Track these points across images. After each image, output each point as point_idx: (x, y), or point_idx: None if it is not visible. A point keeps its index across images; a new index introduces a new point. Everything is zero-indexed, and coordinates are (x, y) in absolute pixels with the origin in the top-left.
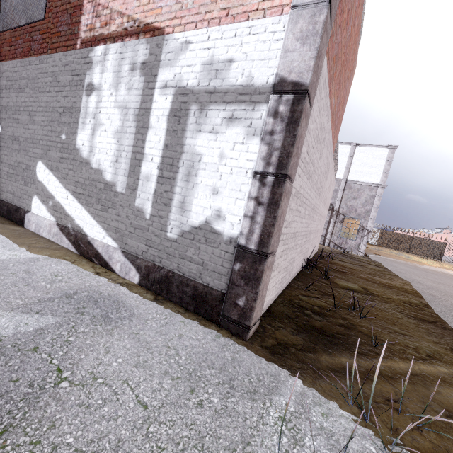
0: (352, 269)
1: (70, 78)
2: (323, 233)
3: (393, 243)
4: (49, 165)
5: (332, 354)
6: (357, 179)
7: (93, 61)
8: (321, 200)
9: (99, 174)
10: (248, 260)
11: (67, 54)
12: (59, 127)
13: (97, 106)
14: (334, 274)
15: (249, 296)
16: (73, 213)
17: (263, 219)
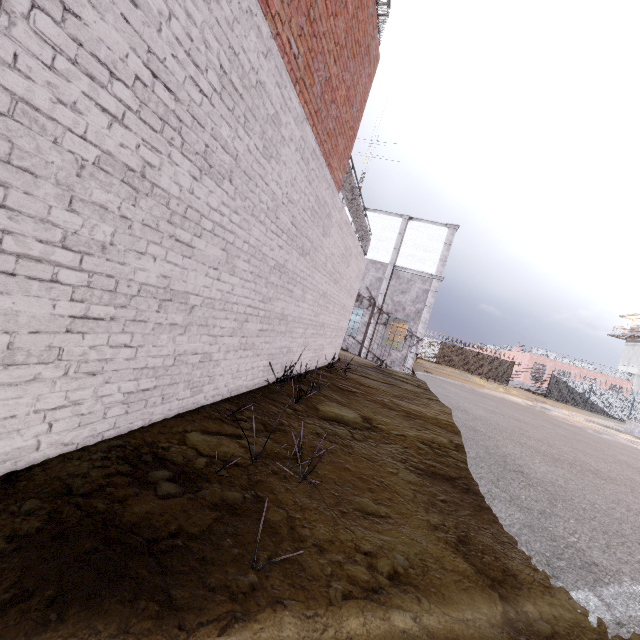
0: (373, 388)
1: None
2: (360, 339)
3: (455, 361)
4: None
5: (41, 635)
6: (408, 266)
7: None
8: (318, 269)
9: None
10: None
11: None
12: None
13: None
14: (330, 394)
15: None
16: None
17: None
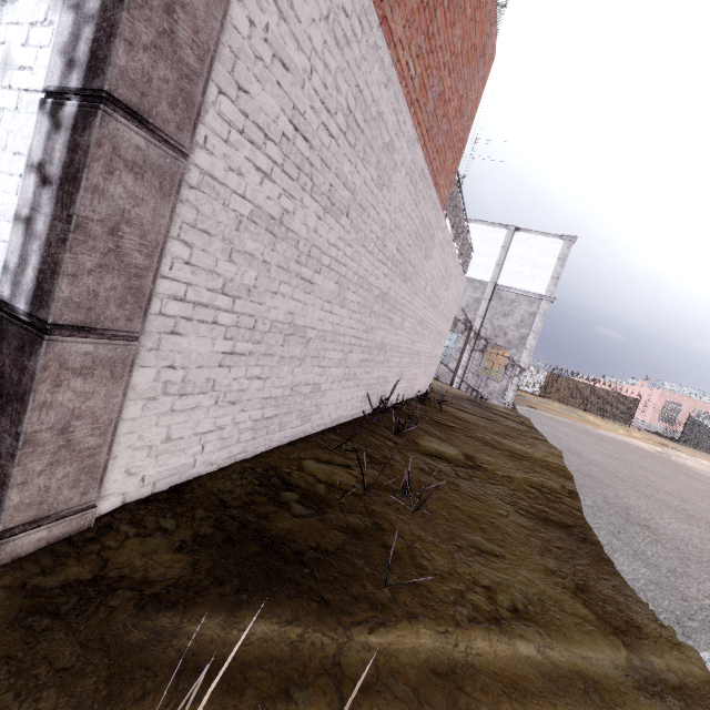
0: (471, 423)
1: None
2: (453, 366)
3: (564, 394)
4: None
5: (239, 611)
6: (512, 284)
7: None
8: (418, 294)
9: None
10: (11, 341)
11: None
12: None
13: None
14: (427, 428)
15: (4, 444)
16: None
17: (48, 226)
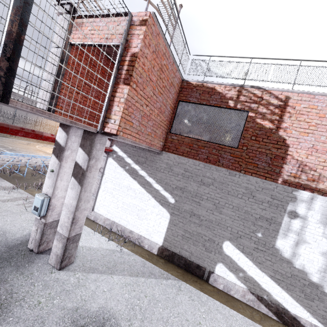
0: None
1: (269, 199)
2: None
3: None
4: (239, 247)
5: None
6: None
7: (298, 198)
8: None
9: (303, 274)
10: None
11: (266, 182)
12: (253, 226)
13: (301, 229)
14: None
15: None
16: (270, 290)
17: None
